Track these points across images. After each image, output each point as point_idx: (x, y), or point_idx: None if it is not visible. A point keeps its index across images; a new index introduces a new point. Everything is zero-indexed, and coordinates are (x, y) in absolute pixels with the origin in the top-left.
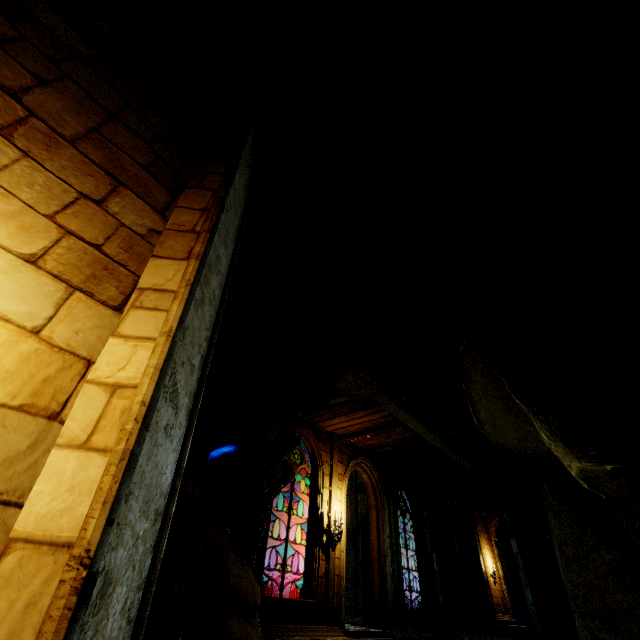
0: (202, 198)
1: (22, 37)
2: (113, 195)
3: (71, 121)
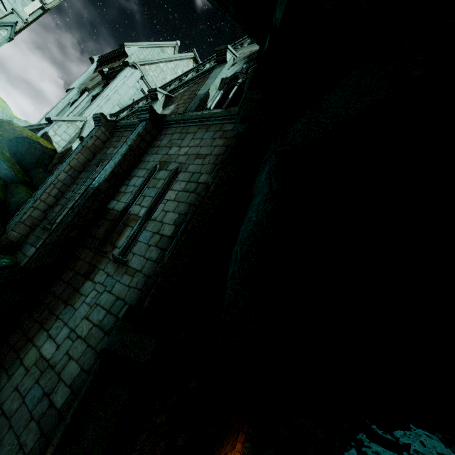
0: (242, 437)
1: (228, 436)
2: (231, 454)
3: (230, 445)
